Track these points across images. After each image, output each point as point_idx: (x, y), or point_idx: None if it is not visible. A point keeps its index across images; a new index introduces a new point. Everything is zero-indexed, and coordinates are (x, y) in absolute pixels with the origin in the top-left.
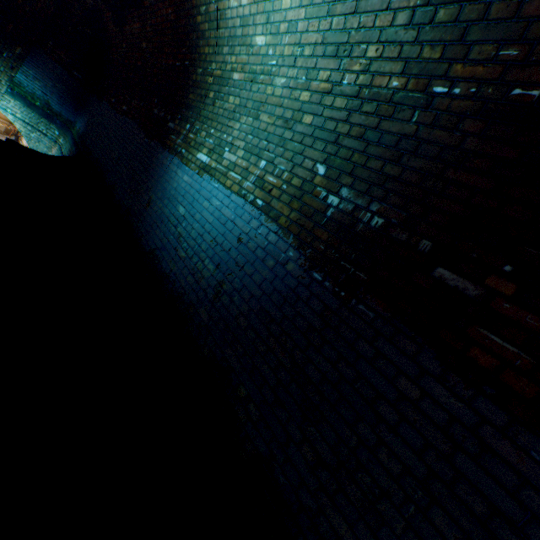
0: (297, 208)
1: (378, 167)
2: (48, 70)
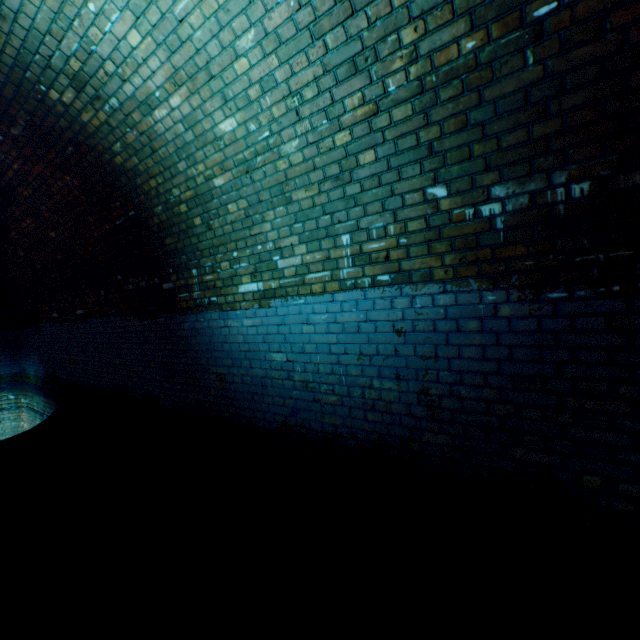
0: (447, 250)
1: (522, 138)
2: None
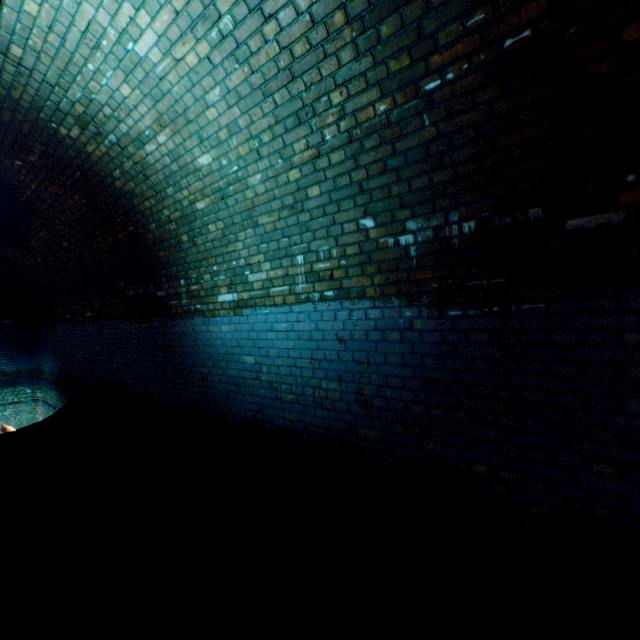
0: (375, 271)
1: (426, 183)
2: None
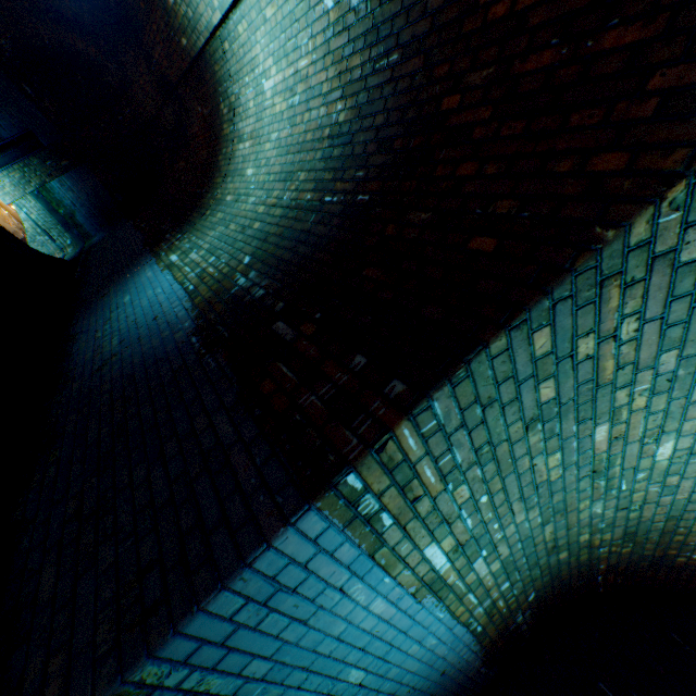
0: (214, 289)
1: (281, 254)
2: (88, 186)
